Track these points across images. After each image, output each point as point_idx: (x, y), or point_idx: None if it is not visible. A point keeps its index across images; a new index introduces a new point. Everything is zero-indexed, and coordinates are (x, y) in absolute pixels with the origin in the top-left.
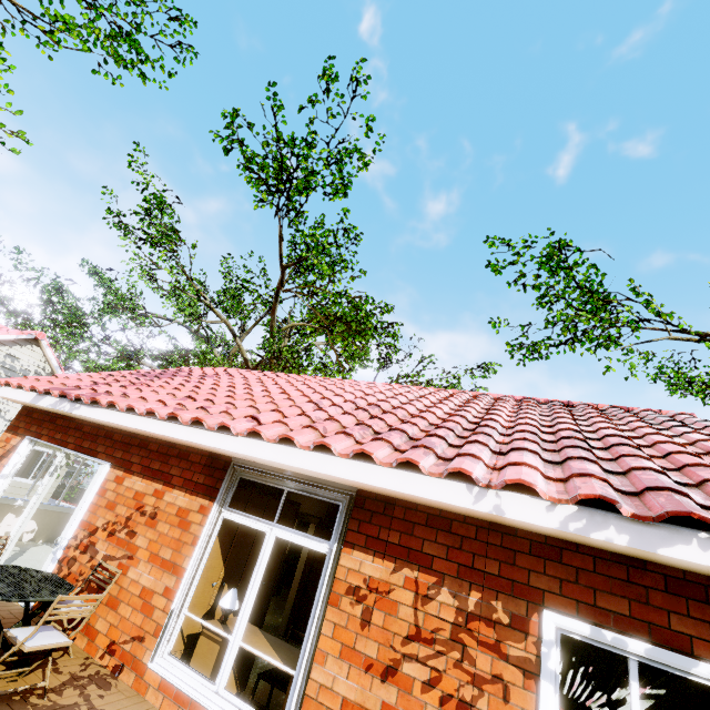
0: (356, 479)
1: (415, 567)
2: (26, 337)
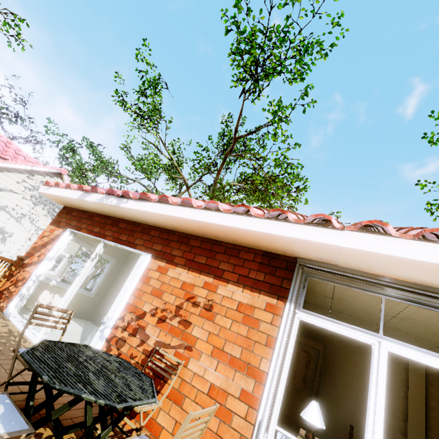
0: None
1: None
2: (54, 171)
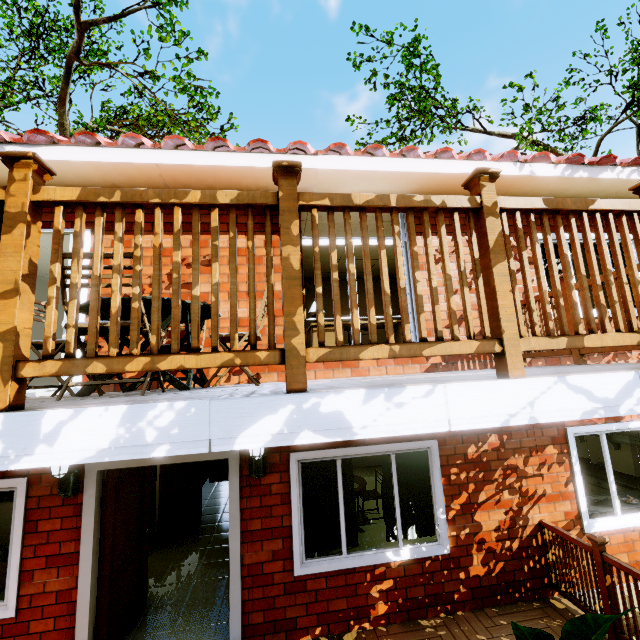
0: (443, 172)
1: (464, 234)
2: None
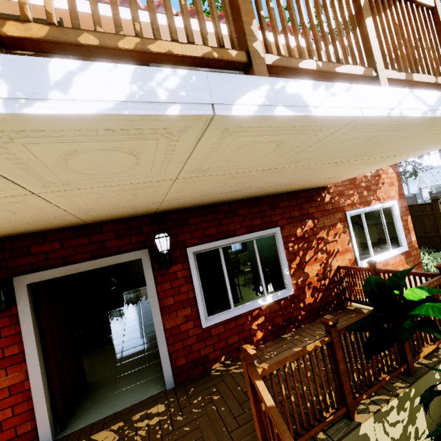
0: None
1: None
2: None
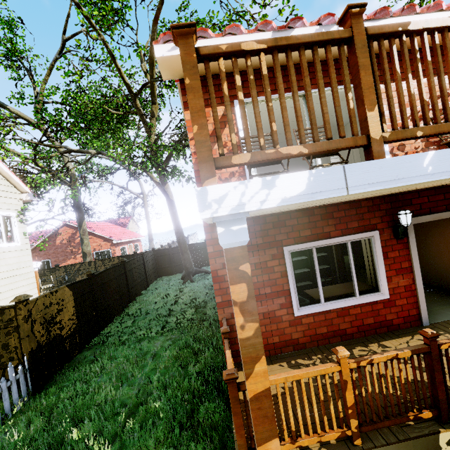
0: None
1: None
2: None
